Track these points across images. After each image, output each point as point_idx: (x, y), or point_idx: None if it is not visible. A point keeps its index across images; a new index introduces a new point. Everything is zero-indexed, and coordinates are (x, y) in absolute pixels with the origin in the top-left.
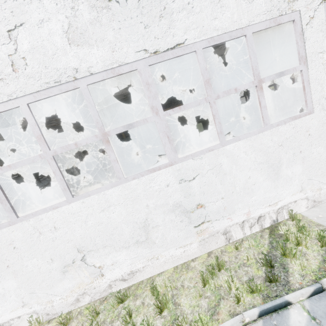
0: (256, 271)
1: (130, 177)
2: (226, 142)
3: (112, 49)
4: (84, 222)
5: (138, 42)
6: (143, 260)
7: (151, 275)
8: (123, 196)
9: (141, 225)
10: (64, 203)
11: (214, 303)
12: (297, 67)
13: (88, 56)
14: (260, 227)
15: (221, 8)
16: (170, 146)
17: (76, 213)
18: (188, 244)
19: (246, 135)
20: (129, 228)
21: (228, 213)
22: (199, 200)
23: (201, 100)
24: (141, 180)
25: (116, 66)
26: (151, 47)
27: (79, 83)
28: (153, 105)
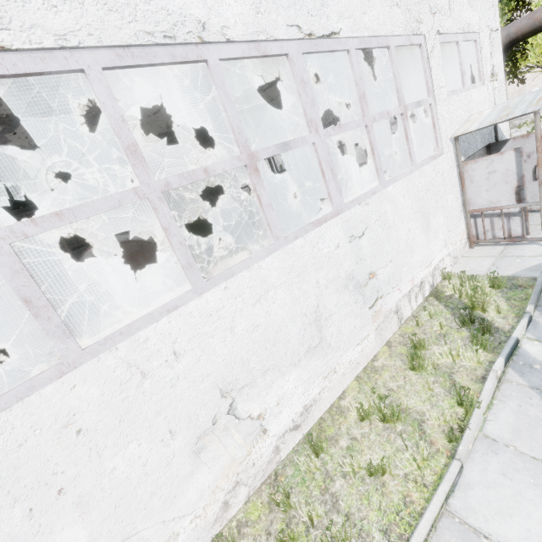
0: (459, 334)
1: (291, 235)
2: (386, 183)
3: (256, 9)
4: (230, 330)
5: (289, 10)
6: (318, 381)
7: (330, 404)
8: (286, 269)
9: (312, 319)
10: (189, 296)
11: (447, 383)
12: (428, 99)
13: (222, 6)
14: (423, 296)
15: (368, 2)
16: (335, 184)
17: (215, 312)
18: (365, 338)
19: (401, 175)
20: (297, 328)
21: (397, 282)
22: (370, 266)
23: (360, 120)
24: (307, 239)
25: (262, 40)
26: (305, 25)
27: (206, 53)
28: (311, 116)
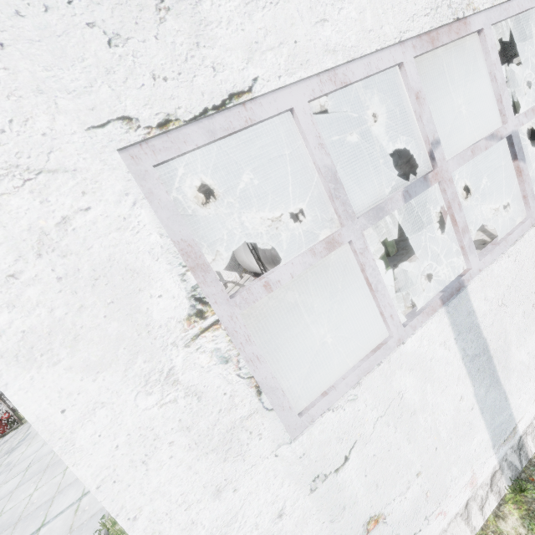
0: None
1: None
2: None
3: None
4: None
5: None
6: None
7: None
8: None
9: None
10: None
11: None
12: None
13: None
14: None
15: None
16: None
17: None
18: None
19: None
20: None
21: None
22: None
23: None
24: None
25: None
26: None
27: None
28: None
